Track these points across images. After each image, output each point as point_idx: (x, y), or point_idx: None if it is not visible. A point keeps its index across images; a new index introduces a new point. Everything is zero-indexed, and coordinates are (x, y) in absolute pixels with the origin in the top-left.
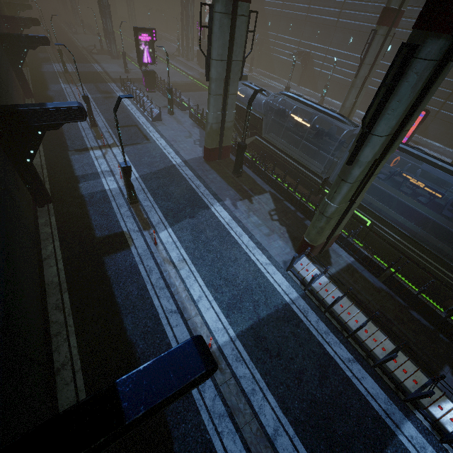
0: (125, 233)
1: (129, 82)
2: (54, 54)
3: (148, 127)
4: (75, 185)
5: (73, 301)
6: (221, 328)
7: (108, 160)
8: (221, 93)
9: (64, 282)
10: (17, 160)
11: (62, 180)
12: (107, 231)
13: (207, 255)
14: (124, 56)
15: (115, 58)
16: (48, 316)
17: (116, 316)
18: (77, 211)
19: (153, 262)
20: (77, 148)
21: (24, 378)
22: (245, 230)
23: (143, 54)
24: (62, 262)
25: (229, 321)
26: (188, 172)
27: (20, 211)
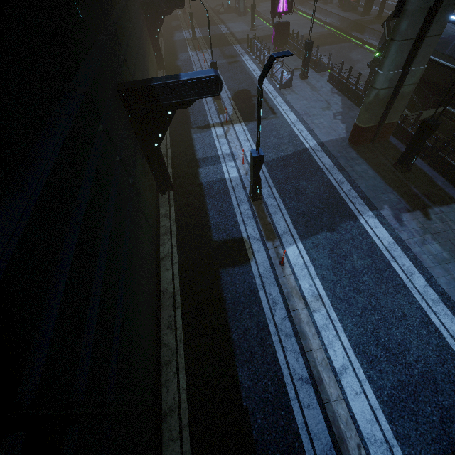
0: (245, 240)
1: (256, 41)
2: (185, 21)
3: (275, 96)
4: (195, 170)
5: (186, 322)
6: (381, 440)
7: (230, 140)
8: (414, 35)
9: (177, 294)
10: (146, 145)
11: (183, 163)
12: (224, 234)
13: (354, 296)
14: (253, 9)
15: (241, 15)
16: (160, 334)
17: (230, 361)
18: (195, 204)
19: (277, 291)
20: (199, 125)
21: (131, 450)
22: (419, 265)
23: (279, 0)
24: (178, 267)
25: (394, 431)
26: (326, 160)
27: (145, 204)
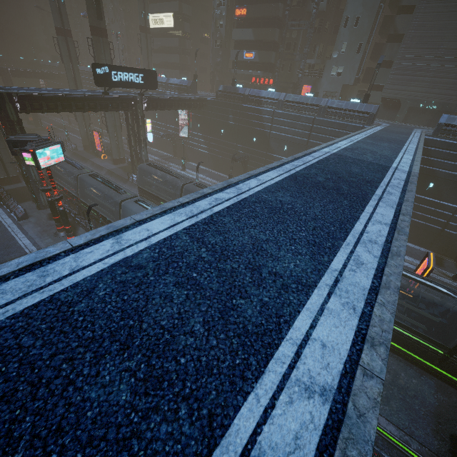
0: None
1: None
2: None
3: None
4: None
5: None
6: None
7: None
8: None
9: None
10: None
11: None
12: None
13: None
14: None
15: None
16: None
17: None
18: None
19: None
20: None
21: None
22: None
23: None
24: None
25: None
26: None
27: None
